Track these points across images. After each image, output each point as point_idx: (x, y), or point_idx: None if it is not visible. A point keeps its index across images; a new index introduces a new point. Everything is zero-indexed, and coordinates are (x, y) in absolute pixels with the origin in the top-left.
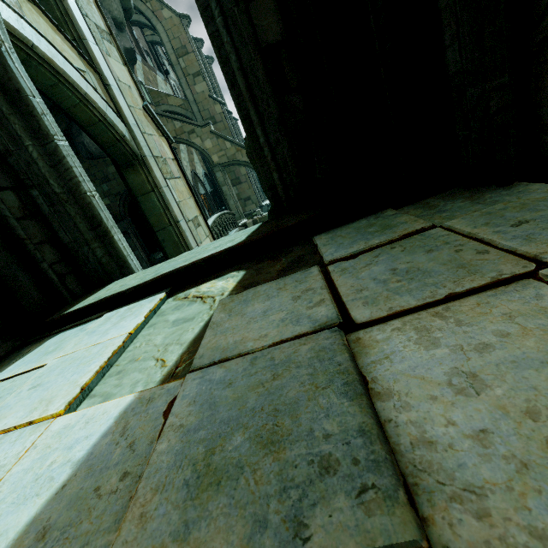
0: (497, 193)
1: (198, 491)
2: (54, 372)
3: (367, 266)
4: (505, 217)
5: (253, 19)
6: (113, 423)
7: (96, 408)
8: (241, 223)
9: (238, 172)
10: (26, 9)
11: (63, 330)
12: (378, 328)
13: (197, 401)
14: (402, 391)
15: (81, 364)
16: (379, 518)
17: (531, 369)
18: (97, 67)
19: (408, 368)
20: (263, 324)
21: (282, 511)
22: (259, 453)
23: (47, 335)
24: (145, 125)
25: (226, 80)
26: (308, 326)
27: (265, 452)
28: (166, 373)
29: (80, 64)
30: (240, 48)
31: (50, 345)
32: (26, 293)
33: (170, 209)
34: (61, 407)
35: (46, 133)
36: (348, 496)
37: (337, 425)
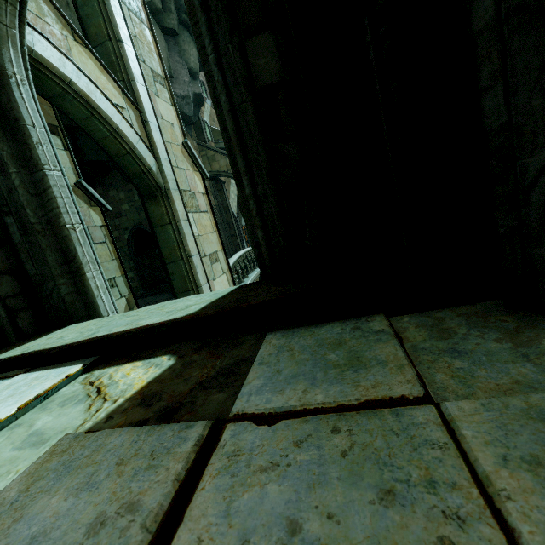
0: None
1: None
2: None
3: (267, 472)
4: None
5: (249, 57)
6: None
7: None
8: None
9: None
10: (76, 52)
11: None
12: None
13: None
14: None
15: None
16: None
17: None
18: (139, 105)
19: None
20: None
21: None
22: None
23: None
24: (179, 160)
25: (218, 121)
26: None
27: None
28: None
29: (120, 101)
30: (232, 88)
31: None
32: None
33: (185, 243)
34: None
35: (36, 161)
36: None
37: None
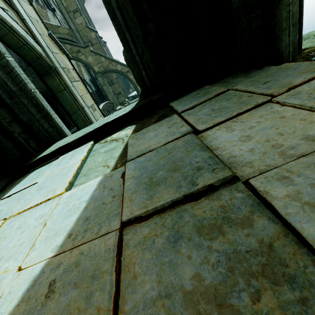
0: (256, 72)
1: (151, 188)
2: (47, 182)
3: (200, 110)
4: (260, 81)
5: None
6: (97, 186)
7: (83, 185)
8: (117, 108)
9: (111, 77)
10: None
11: (36, 168)
12: (209, 131)
13: (136, 168)
14: (222, 146)
15: (61, 176)
16: (220, 173)
17: (268, 129)
18: (14, 6)
19: (223, 140)
20: (157, 139)
21: (186, 182)
22: (171, 173)
23: (27, 172)
24: (52, 47)
25: (109, 14)
26: (179, 135)
27: (174, 172)
28: (112, 169)
29: (3, 5)
30: None
31: (33, 175)
32: (10, 150)
33: (77, 100)
34: (62, 190)
35: None
36: (209, 172)
37: (200, 158)
